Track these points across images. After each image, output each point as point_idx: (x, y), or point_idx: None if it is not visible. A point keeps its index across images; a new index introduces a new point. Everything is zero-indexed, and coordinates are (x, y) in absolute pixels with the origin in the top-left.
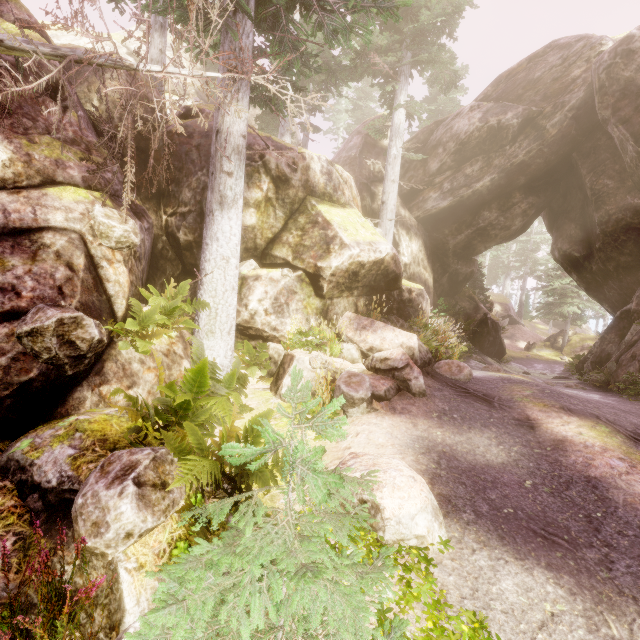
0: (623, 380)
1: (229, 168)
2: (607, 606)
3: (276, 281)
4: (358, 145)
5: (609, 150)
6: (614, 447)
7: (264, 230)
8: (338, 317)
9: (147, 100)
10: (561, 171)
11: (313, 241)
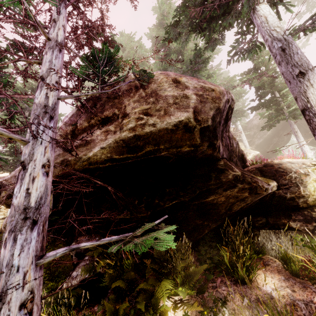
0: None
1: None
2: None
3: None
4: None
5: None
6: None
7: None
8: None
9: None
10: None
11: None
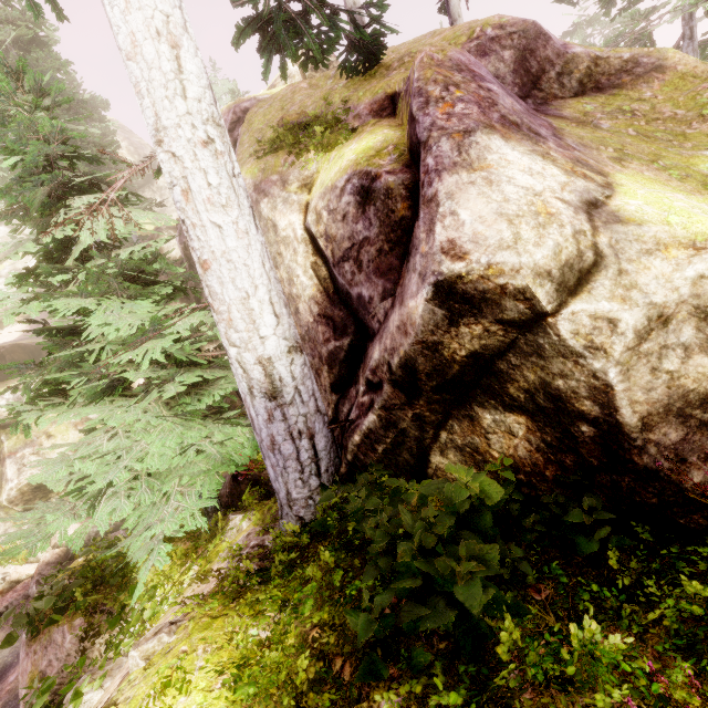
0: None
1: None
2: None
3: None
4: None
5: None
6: None
7: None
8: None
9: None
10: None
11: None
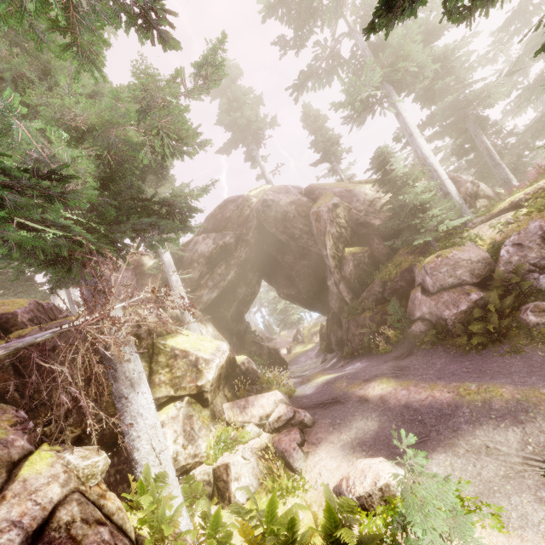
0: (357, 348)
1: (127, 356)
2: (453, 446)
3: (176, 417)
4: (132, 277)
5: (280, 243)
6: (396, 385)
7: None
8: (221, 412)
9: (69, 344)
10: (263, 255)
11: (183, 370)
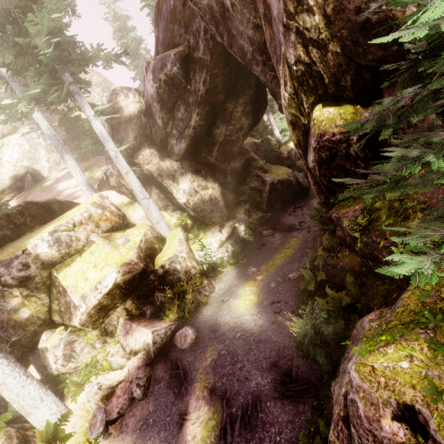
0: (318, 266)
1: None
2: None
3: (58, 345)
4: (109, 132)
5: None
6: None
7: (40, 310)
8: (116, 326)
9: None
10: None
11: (64, 307)
